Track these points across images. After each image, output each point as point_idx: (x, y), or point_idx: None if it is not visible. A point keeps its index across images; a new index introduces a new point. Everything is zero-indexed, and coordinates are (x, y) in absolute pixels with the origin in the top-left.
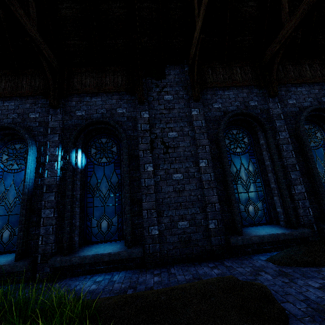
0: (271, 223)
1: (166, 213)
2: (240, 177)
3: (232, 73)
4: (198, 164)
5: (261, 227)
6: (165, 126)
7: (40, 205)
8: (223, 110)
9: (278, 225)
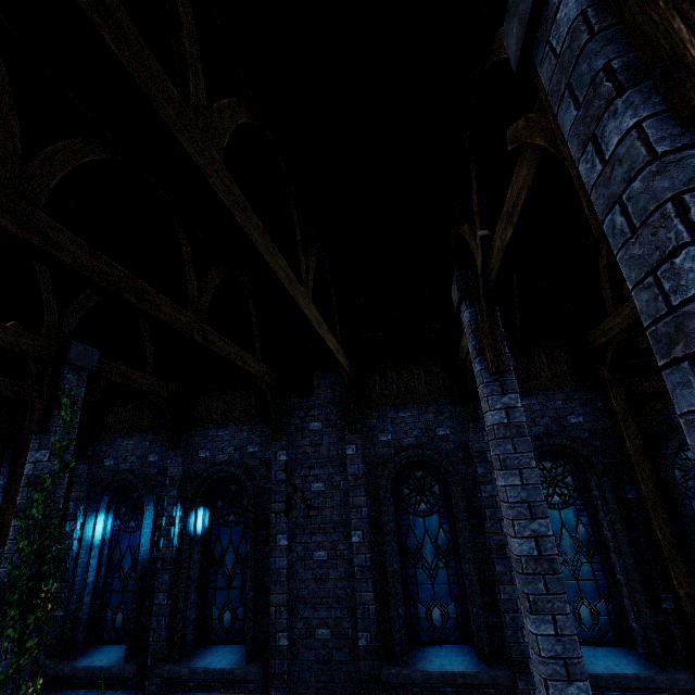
0: (469, 643)
1: (301, 613)
2: (422, 556)
3: (412, 380)
4: (350, 537)
5: (448, 650)
6: (308, 473)
7: (154, 586)
8: (393, 445)
9: (475, 650)
